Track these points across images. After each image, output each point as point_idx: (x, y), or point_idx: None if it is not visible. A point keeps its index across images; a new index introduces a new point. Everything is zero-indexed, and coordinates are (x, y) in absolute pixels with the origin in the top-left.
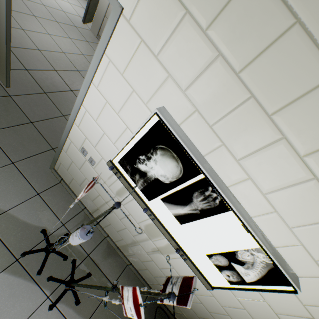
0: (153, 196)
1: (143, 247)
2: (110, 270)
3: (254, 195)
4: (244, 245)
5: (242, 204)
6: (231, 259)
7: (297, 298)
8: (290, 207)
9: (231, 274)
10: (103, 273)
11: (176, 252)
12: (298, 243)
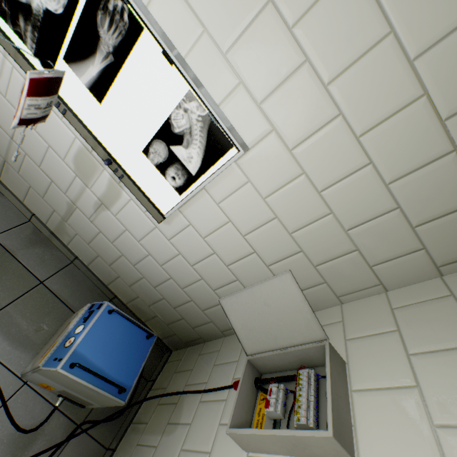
0: (53, 58)
1: (83, 210)
2: (38, 263)
3: (178, 9)
4: (175, 98)
5: (169, 36)
6: (169, 141)
7: (256, 191)
8: (217, 11)
9: (176, 172)
10: (22, 265)
11: (105, 164)
12: (237, 82)
